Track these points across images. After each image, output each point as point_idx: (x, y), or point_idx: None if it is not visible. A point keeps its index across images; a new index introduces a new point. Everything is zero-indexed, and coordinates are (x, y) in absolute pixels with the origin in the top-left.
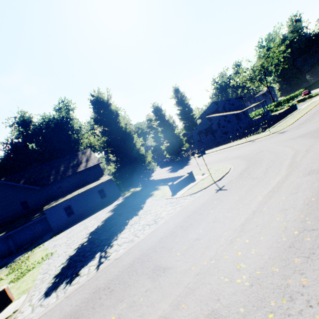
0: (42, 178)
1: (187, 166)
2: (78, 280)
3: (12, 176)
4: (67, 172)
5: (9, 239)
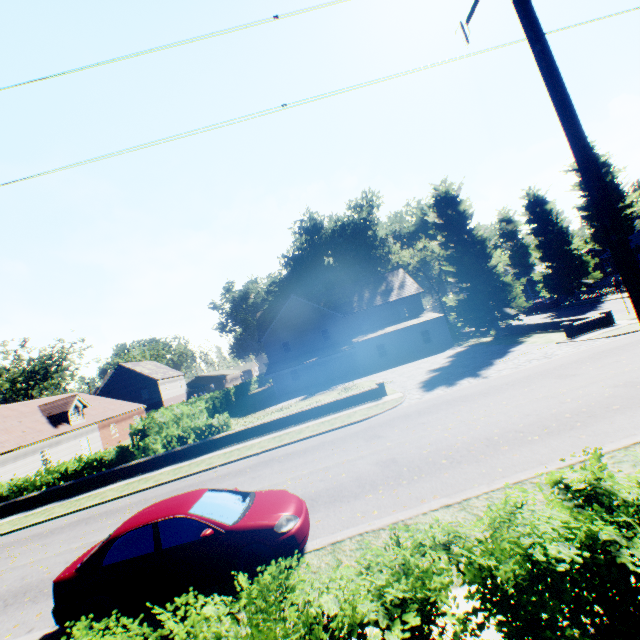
0: (342, 304)
1: (595, 311)
2: (459, 385)
3: (308, 298)
4: (373, 300)
5: (318, 367)
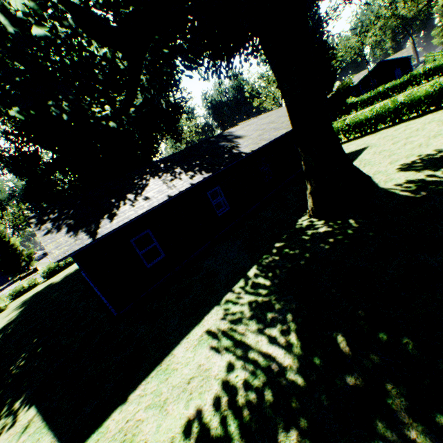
0: None
1: None
2: None
3: None
4: None
5: None
